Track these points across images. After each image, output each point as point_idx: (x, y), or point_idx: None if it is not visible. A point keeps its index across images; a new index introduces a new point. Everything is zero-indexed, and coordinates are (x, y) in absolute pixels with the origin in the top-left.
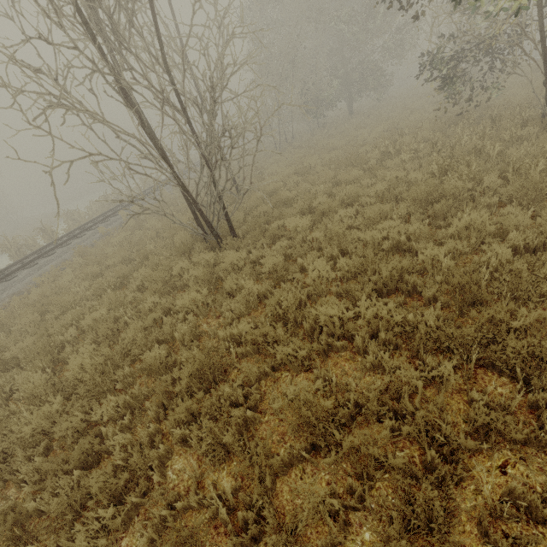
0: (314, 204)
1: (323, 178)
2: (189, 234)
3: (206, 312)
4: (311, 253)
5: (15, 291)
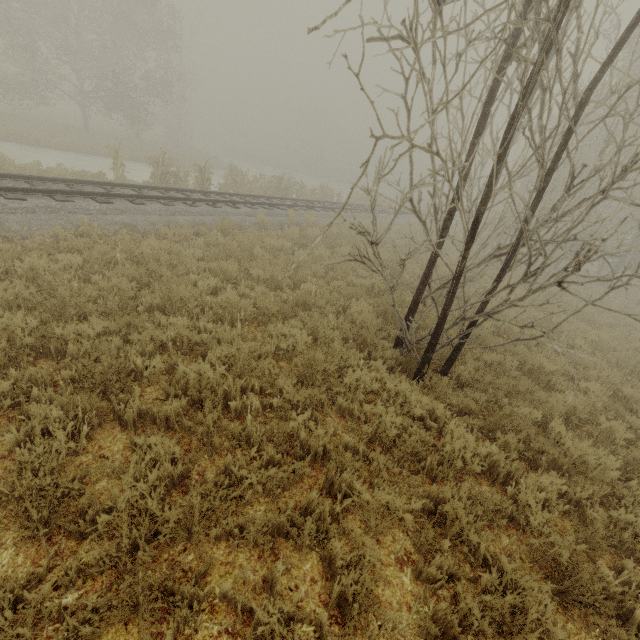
0: (604, 426)
1: (599, 372)
2: (379, 318)
3: (383, 529)
4: (635, 573)
5: (132, 223)
